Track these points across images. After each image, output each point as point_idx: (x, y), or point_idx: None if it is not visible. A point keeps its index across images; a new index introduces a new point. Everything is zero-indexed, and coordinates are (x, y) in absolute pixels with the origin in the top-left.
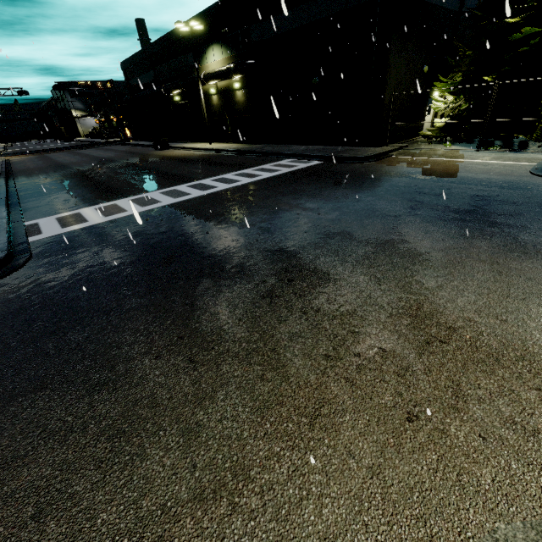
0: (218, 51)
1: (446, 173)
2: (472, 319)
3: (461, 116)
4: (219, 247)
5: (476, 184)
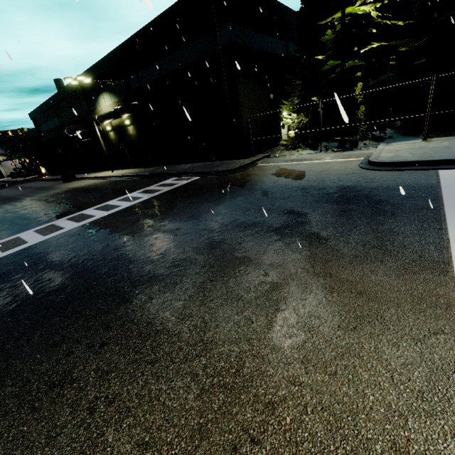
0: (107, 97)
1: (296, 175)
2: (297, 380)
3: (306, 127)
4: (48, 300)
5: (318, 183)
